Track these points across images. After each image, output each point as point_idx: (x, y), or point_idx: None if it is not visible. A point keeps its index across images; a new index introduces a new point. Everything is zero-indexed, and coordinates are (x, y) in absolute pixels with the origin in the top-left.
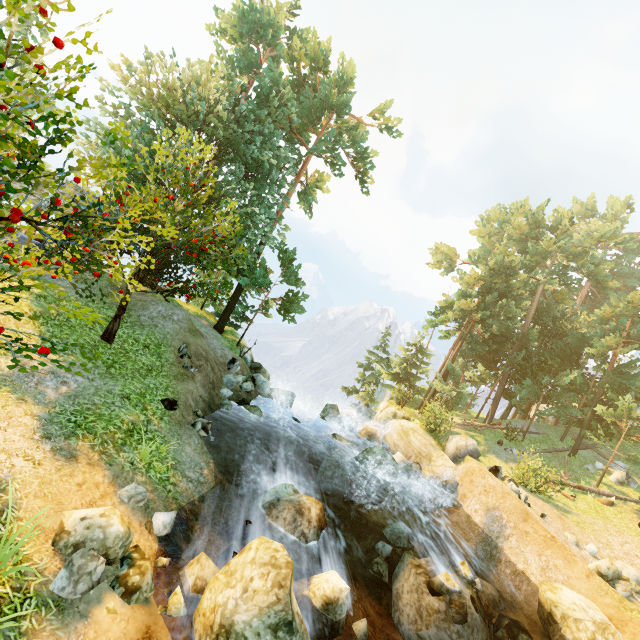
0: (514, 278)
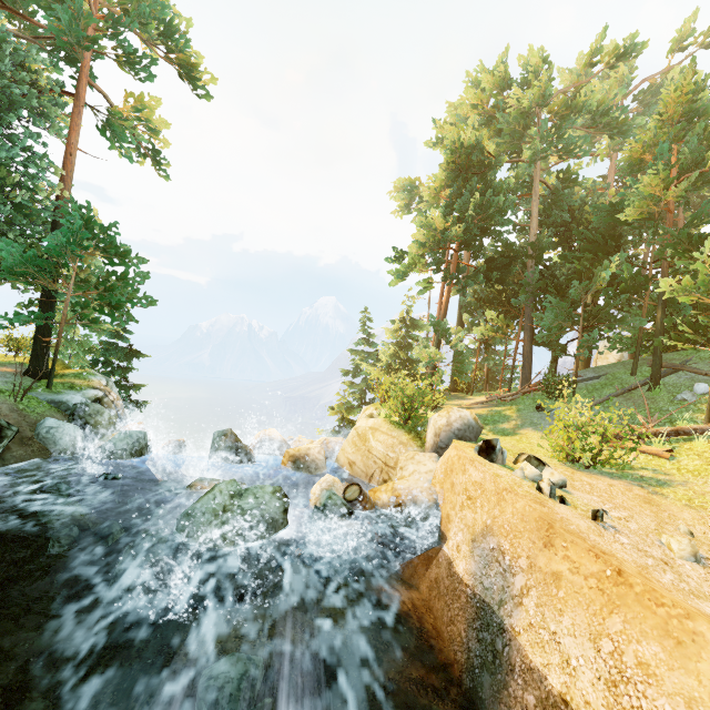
0: (491, 168)
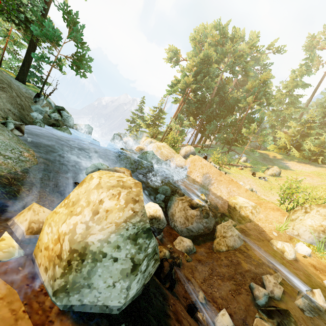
0: (211, 67)
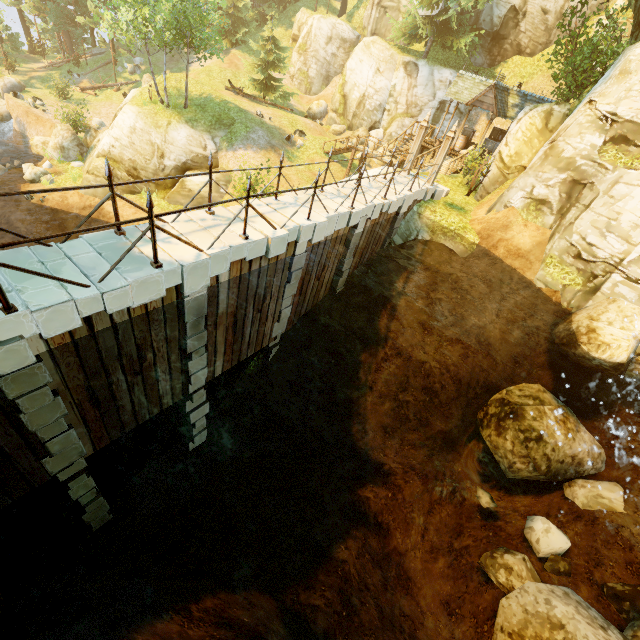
0: None
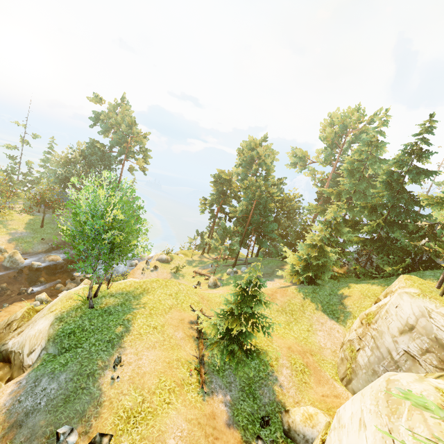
0: (231, 183)
